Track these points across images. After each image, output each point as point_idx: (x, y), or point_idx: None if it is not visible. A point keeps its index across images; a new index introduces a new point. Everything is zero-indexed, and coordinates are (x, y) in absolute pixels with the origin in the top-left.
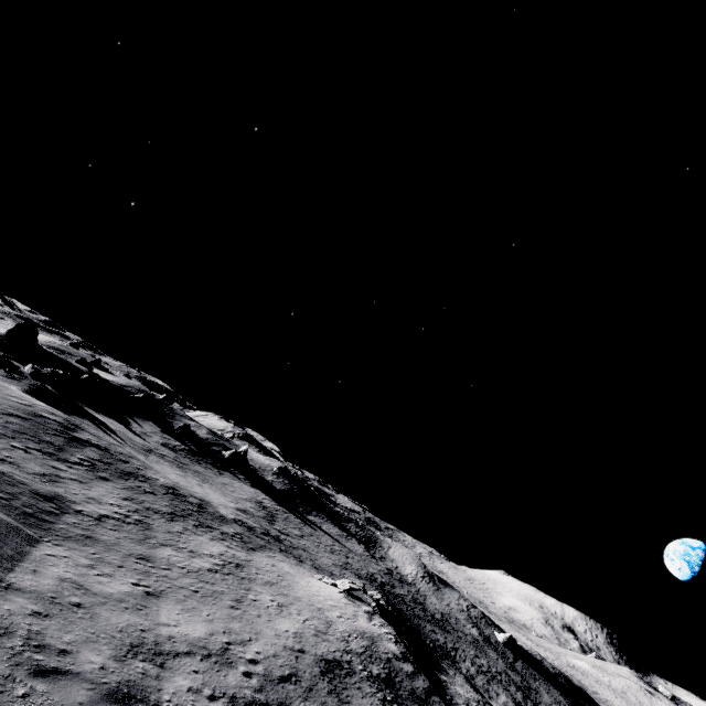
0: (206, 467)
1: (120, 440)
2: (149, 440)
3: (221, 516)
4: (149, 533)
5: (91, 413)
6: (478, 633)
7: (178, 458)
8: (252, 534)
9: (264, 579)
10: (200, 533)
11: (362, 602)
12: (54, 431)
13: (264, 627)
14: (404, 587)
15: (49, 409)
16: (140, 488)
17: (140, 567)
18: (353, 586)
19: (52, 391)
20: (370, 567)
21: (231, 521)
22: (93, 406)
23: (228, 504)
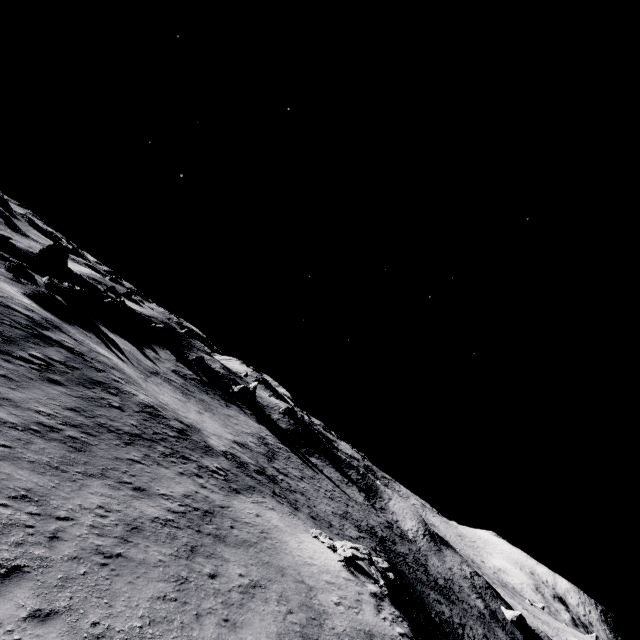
0: (214, 397)
1: (124, 358)
2: (160, 365)
3: (206, 447)
4: (78, 456)
5: (104, 331)
6: (483, 606)
7: (185, 385)
8: (241, 471)
9: (239, 537)
10: (166, 464)
11: (367, 577)
12: (14, 323)
13: (211, 638)
14: (405, 544)
15: (28, 306)
16: (105, 400)
17: (1, 514)
18: (356, 553)
19: (61, 301)
20: (370, 518)
21: (218, 453)
22: (111, 327)
23: (225, 435)
